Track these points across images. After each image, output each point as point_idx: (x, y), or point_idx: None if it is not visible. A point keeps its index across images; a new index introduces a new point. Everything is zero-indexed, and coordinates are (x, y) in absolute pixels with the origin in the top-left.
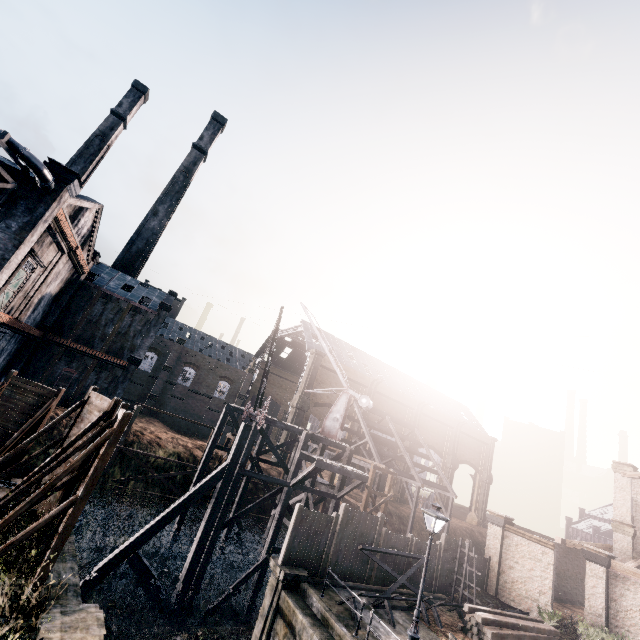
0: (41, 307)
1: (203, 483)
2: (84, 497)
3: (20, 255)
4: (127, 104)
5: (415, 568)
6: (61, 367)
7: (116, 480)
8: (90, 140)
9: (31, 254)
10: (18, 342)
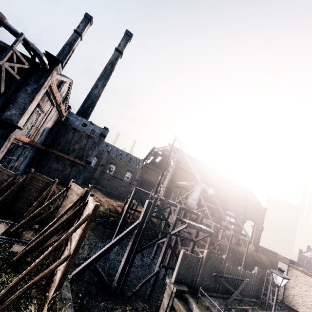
0: (44, 134)
1: (127, 231)
2: (74, 254)
3: (33, 106)
4: (82, 26)
5: (242, 286)
6: (54, 164)
7: None
8: (64, 47)
9: (38, 106)
10: (34, 152)
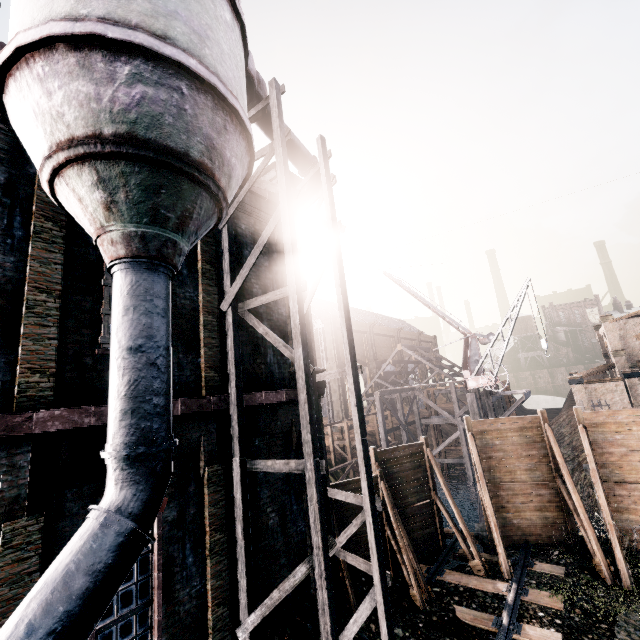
0: None
1: None
2: None
3: None
4: None
5: None
6: None
7: None
8: None
9: None
10: None
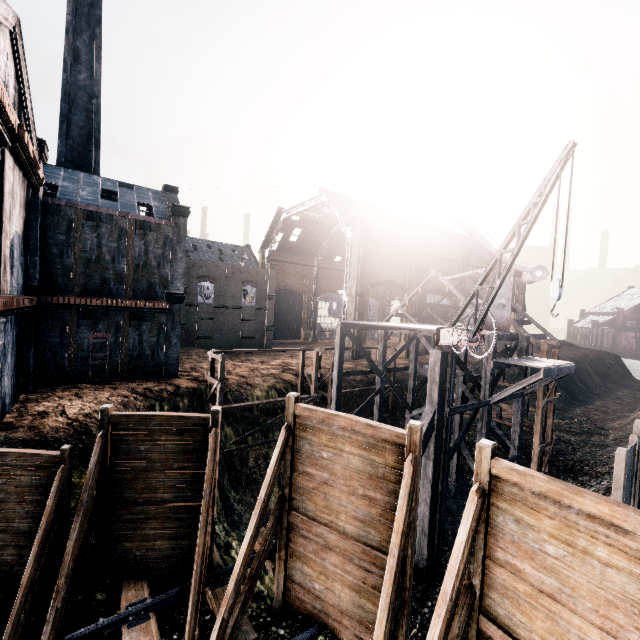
0: (15, 260)
1: None
2: None
3: None
4: None
5: None
6: (85, 335)
7: (233, 442)
8: None
9: None
10: (13, 325)
